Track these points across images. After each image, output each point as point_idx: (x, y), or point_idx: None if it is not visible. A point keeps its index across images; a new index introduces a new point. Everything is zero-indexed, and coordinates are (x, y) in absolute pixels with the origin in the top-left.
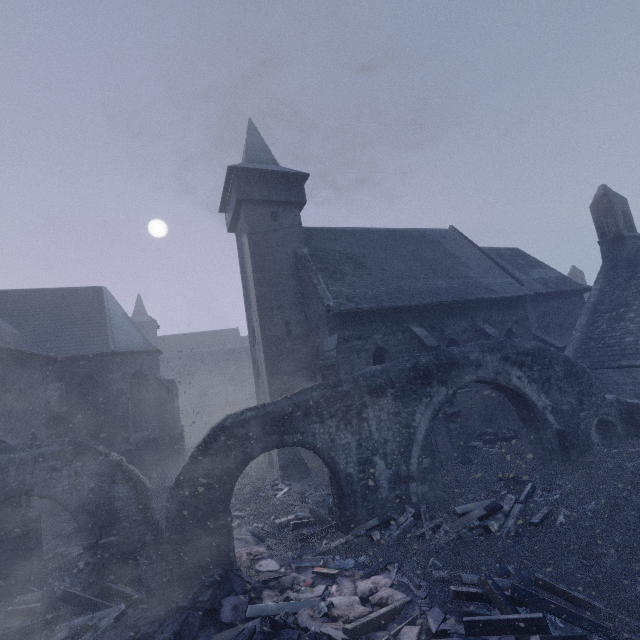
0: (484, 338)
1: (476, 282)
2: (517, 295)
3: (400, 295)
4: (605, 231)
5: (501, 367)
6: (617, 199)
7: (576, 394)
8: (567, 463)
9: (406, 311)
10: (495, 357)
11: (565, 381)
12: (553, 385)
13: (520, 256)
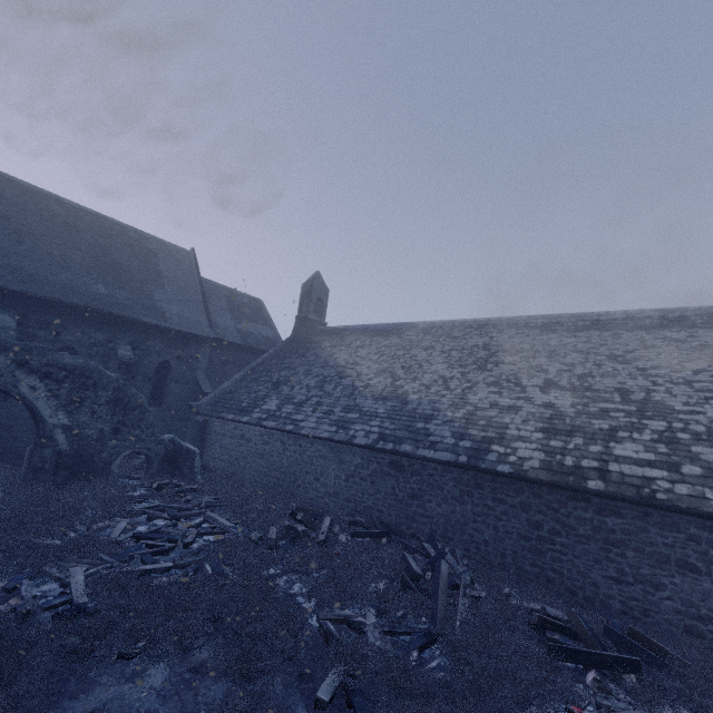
0: (114, 358)
1: (153, 304)
2: (189, 332)
3: (8, 274)
4: (303, 309)
5: (9, 370)
6: (319, 287)
7: (116, 423)
8: (51, 484)
9: (4, 294)
10: (5, 358)
11: (107, 407)
12: (86, 407)
13: (254, 308)
